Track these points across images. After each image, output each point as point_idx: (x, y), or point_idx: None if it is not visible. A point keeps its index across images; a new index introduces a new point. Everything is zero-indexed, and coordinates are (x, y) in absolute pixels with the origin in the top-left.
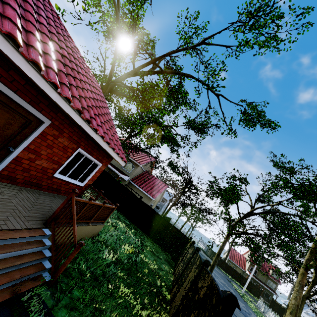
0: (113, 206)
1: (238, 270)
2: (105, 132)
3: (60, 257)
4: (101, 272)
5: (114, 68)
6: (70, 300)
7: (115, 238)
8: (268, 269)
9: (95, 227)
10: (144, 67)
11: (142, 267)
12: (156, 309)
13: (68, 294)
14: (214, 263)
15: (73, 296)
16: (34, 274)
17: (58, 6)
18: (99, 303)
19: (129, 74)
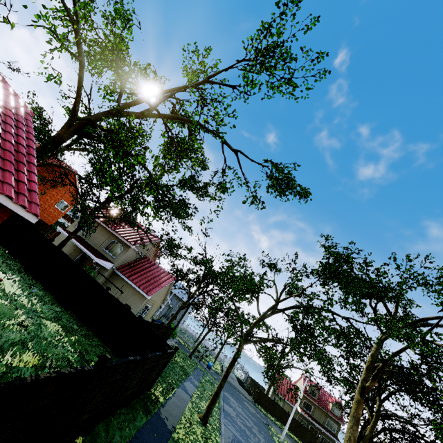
0: None
1: (287, 407)
2: None
3: None
4: None
5: (79, 100)
6: None
7: (2, 341)
8: (328, 402)
9: None
10: (132, 105)
11: None
12: None
13: None
14: (218, 390)
15: None
16: None
17: None
18: None
19: (109, 112)
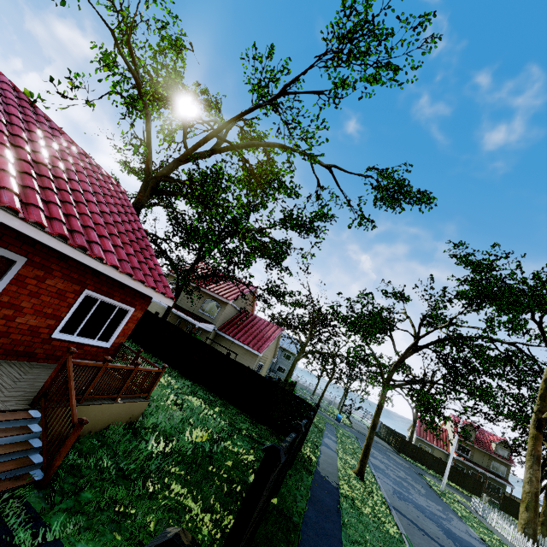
0: (156, 369)
1: (438, 453)
2: (122, 259)
3: (54, 446)
4: (139, 467)
5: (151, 157)
6: (74, 504)
7: (176, 422)
8: (489, 442)
9: (132, 405)
10: (201, 145)
11: (223, 460)
12: (234, 514)
13: (72, 496)
14: (368, 442)
15: (81, 499)
16: (15, 472)
17: (30, 91)
18: (125, 506)
19: (180, 160)
